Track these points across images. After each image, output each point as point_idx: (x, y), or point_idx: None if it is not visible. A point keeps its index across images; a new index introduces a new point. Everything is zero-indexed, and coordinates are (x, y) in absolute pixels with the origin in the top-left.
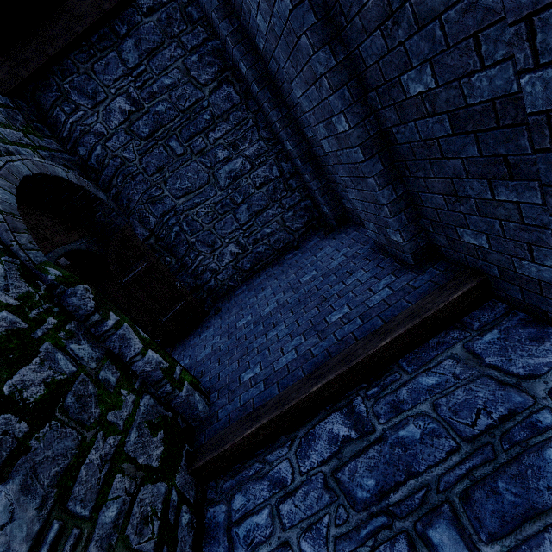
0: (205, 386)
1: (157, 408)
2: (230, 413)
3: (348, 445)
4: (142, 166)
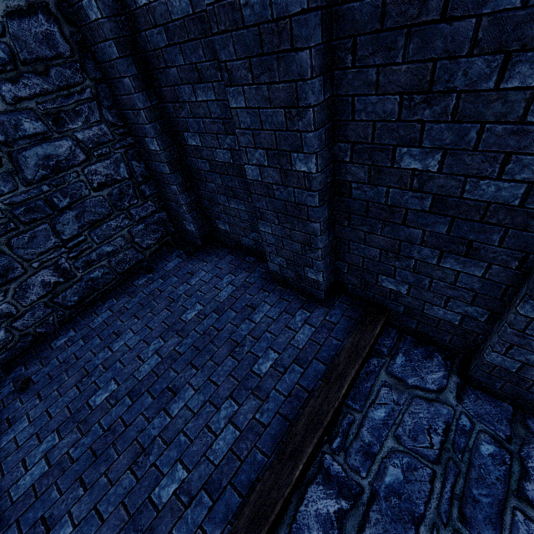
0: None
1: None
2: None
3: (347, 521)
4: None
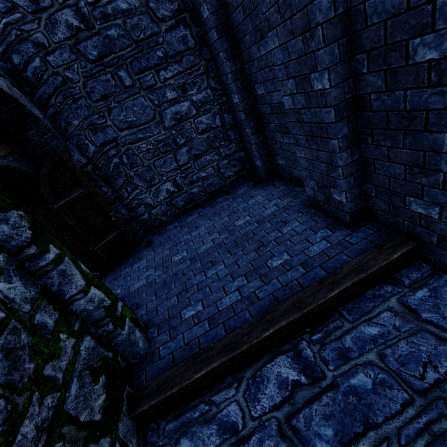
0: (142, 320)
1: (98, 350)
2: (174, 352)
3: (300, 390)
4: (86, 90)
